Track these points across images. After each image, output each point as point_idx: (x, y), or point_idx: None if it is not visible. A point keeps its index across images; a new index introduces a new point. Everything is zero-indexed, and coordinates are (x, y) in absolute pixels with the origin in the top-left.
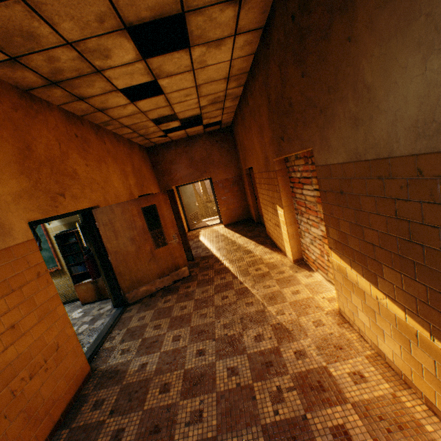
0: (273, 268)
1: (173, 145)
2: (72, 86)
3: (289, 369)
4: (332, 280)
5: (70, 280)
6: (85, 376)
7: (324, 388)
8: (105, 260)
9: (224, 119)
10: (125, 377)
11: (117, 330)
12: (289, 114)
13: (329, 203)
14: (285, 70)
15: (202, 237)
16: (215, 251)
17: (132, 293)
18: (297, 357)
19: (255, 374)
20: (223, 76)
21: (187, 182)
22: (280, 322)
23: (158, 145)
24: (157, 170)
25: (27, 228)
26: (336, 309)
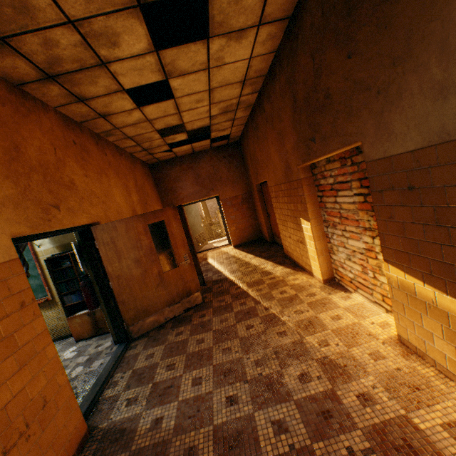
0: (300, 290)
1: (178, 162)
2: (72, 82)
3: (357, 421)
4: (379, 301)
5: (62, 312)
6: (81, 440)
7: (416, 450)
8: (106, 287)
9: (233, 133)
10: (134, 439)
11: (120, 372)
12: (325, 107)
13: (386, 205)
14: (321, 57)
15: (210, 259)
16: (228, 273)
17: (137, 325)
18: (362, 403)
19: (311, 430)
20: (239, 78)
21: (193, 201)
22: (327, 355)
23: (162, 162)
24: (160, 188)
25: (10, 244)
26: (394, 337)
